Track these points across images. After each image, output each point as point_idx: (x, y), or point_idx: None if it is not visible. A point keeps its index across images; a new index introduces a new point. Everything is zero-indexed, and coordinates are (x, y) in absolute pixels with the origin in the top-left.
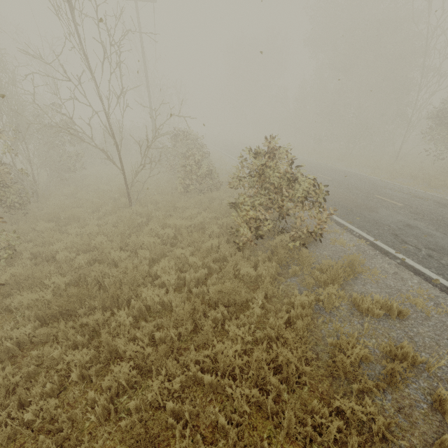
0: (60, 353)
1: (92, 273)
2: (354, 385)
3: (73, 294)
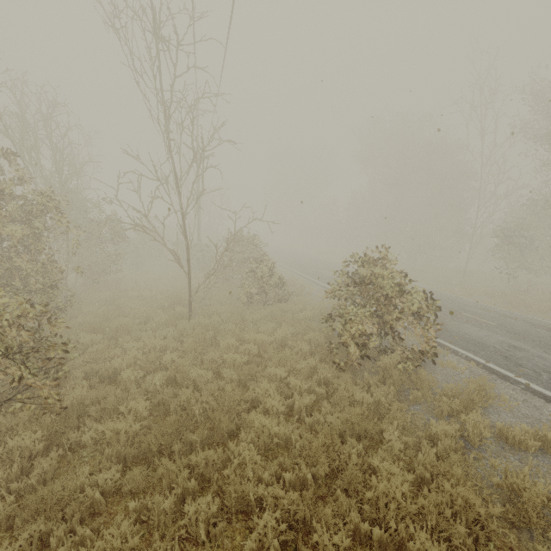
0: (169, 505)
1: (182, 396)
2: (550, 535)
3: (171, 422)
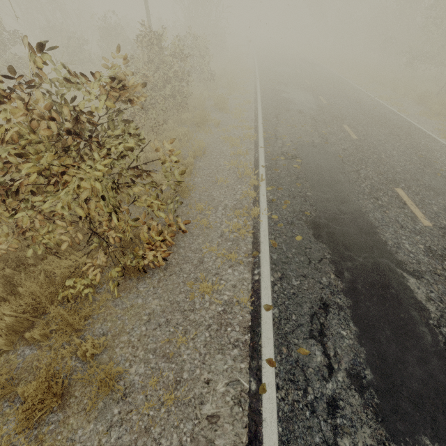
0: None
1: None
2: None
3: None
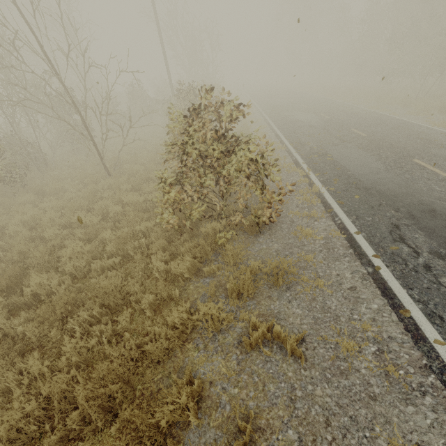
0: None
1: (9, 254)
2: None
3: None
